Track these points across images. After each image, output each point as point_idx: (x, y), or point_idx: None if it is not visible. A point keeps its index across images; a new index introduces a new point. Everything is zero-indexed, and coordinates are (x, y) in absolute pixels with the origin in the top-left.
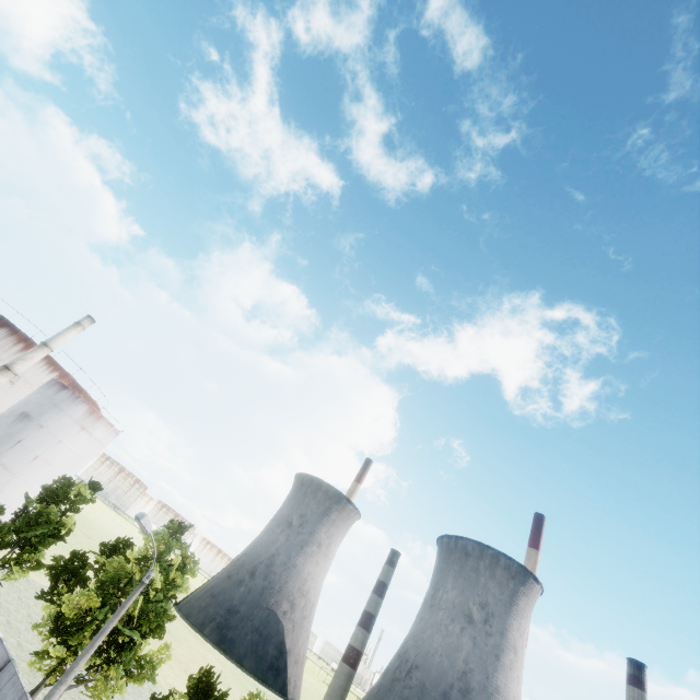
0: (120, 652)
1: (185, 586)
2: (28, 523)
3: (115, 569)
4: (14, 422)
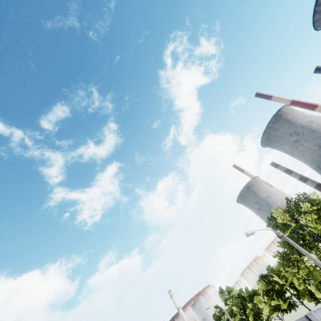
0: (246, 315)
1: (234, 292)
2: None
3: (229, 310)
4: None
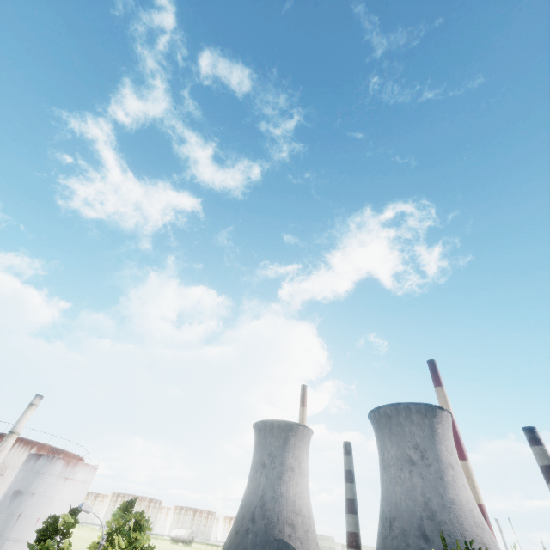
0: None
1: (144, 539)
2: None
3: None
4: (11, 502)
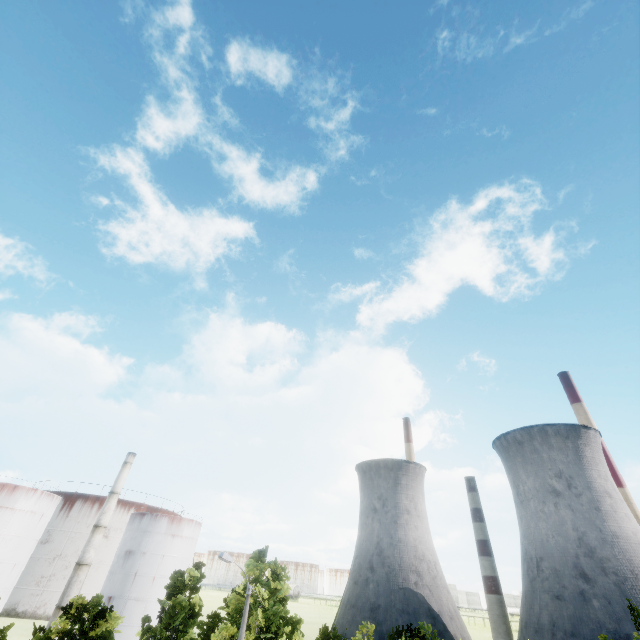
0: None
1: (285, 588)
2: (170, 617)
3: (236, 605)
4: (124, 563)
